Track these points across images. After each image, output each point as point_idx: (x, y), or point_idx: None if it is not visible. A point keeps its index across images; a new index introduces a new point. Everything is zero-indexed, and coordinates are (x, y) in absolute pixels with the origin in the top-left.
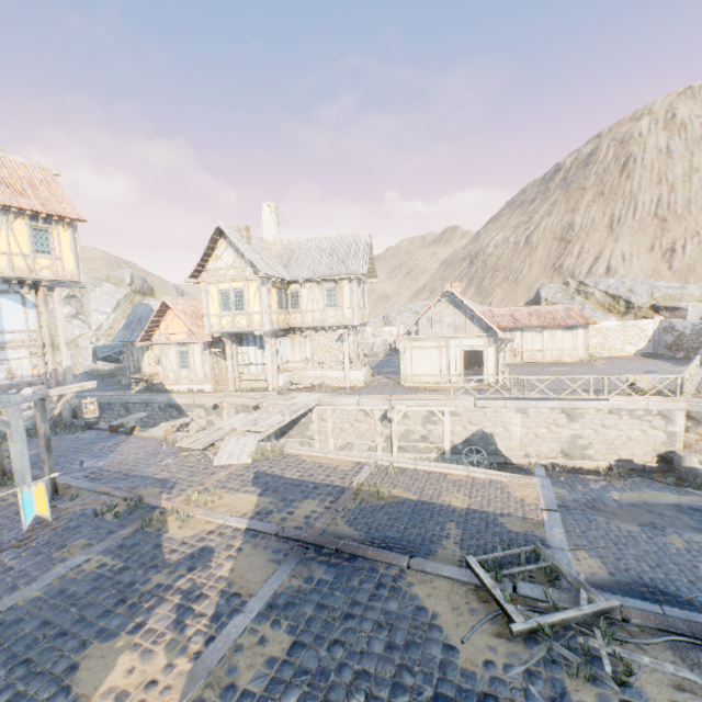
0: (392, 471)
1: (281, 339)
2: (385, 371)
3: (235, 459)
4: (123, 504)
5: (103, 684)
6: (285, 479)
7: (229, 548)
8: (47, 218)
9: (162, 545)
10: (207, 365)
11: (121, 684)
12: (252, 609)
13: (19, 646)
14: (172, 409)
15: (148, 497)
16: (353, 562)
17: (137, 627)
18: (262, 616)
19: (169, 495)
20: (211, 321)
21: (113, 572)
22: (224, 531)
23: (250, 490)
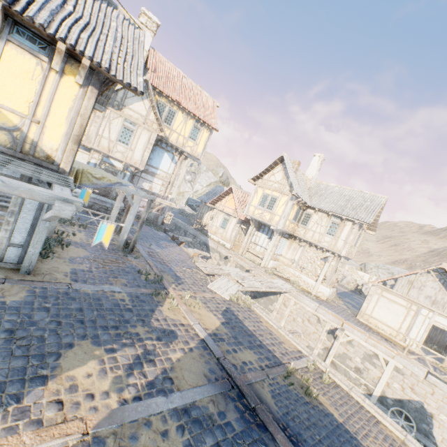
0: (326, 378)
1: (284, 239)
2: (346, 300)
3: (220, 291)
4: (153, 275)
5: (72, 370)
6: (243, 325)
7: (185, 344)
8: (202, 123)
9: (154, 312)
10: (234, 233)
11: (79, 379)
12: (173, 401)
13: (63, 311)
14: (204, 246)
15: (165, 280)
16: (262, 431)
17: (111, 350)
18: (176, 413)
19: (175, 286)
20: (249, 208)
21: (124, 307)
22: (189, 330)
23: (218, 316)
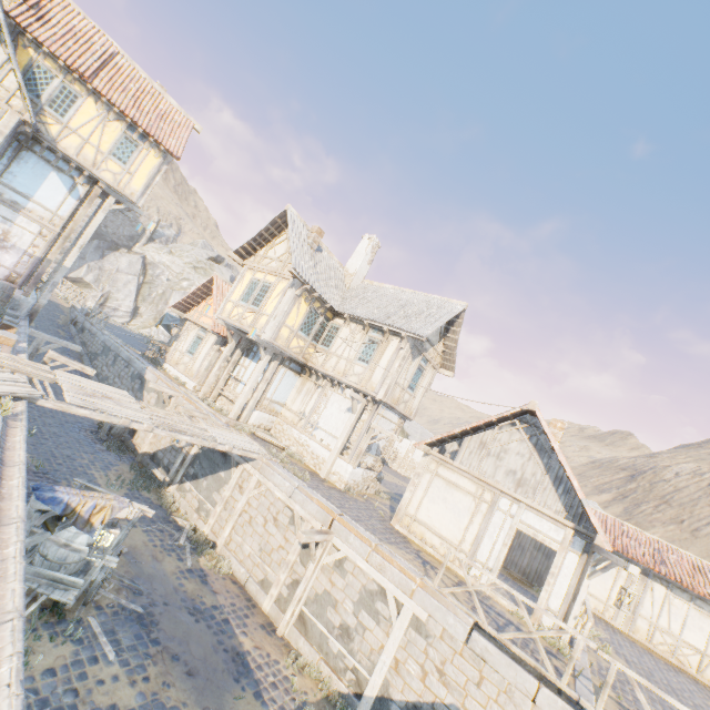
0: None
1: (289, 372)
2: None
3: None
4: None
5: None
6: None
7: None
8: (146, 138)
9: None
10: (207, 361)
11: None
12: None
13: None
14: (139, 381)
15: None
16: None
17: None
18: None
19: None
20: (226, 306)
21: None
22: None
23: None
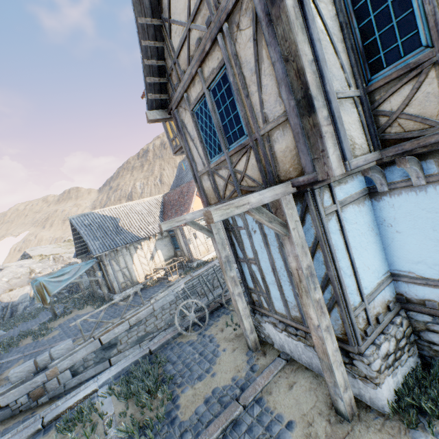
0: None
1: None
2: None
3: None
4: None
5: None
6: None
7: None
8: None
9: None
10: None
11: None
12: None
13: None
14: None
15: None
16: None
17: None
18: None
19: None
20: None
21: None
22: None
23: None
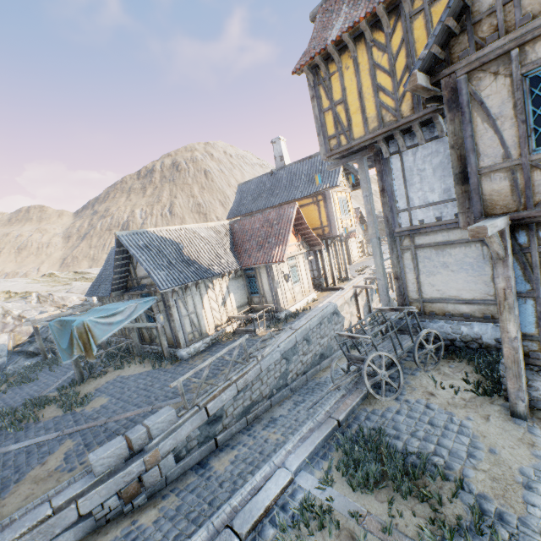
0: None
1: None
2: None
3: None
4: None
5: None
6: None
7: None
8: None
9: None
10: (309, 274)
11: None
12: None
13: None
14: (334, 316)
15: None
16: None
17: None
18: None
19: None
20: (338, 224)
21: None
22: None
23: None
